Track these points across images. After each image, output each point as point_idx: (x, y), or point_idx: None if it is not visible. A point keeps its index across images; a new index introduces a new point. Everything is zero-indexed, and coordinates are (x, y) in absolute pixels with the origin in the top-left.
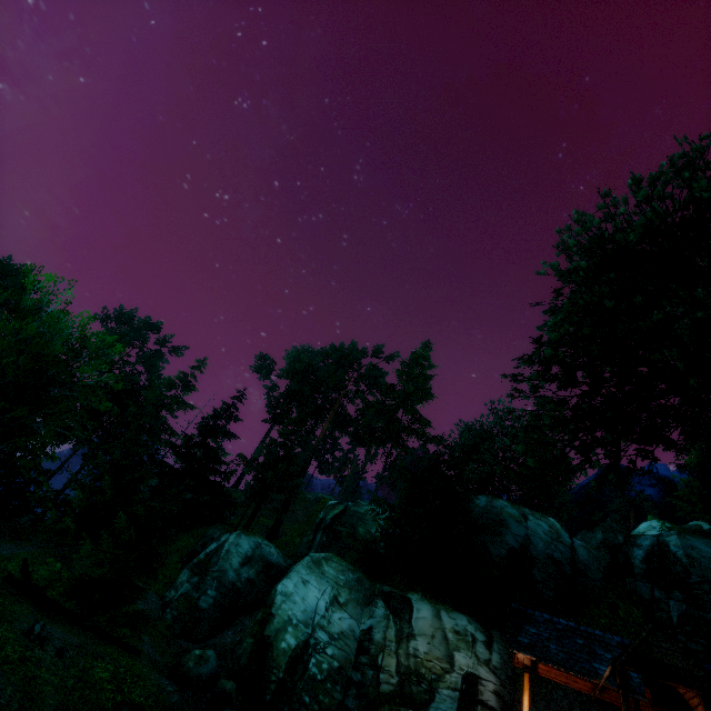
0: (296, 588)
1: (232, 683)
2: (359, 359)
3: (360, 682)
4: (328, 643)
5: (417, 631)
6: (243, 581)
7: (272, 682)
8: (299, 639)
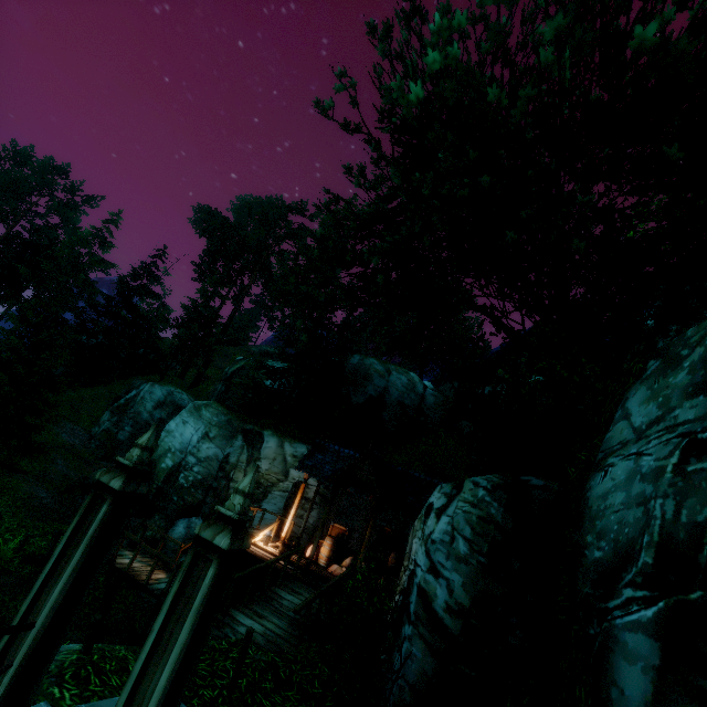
0: (177, 427)
1: None
2: (285, 216)
3: (216, 488)
4: (195, 464)
5: (263, 456)
6: (156, 420)
7: (154, 489)
8: (175, 461)
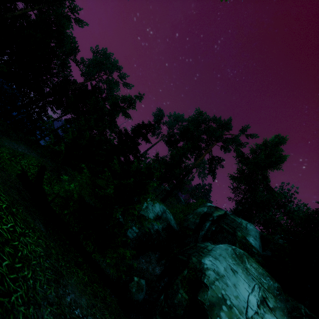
0: (226, 272)
1: None
2: (229, 129)
3: None
4: None
5: None
6: (154, 230)
7: None
8: None
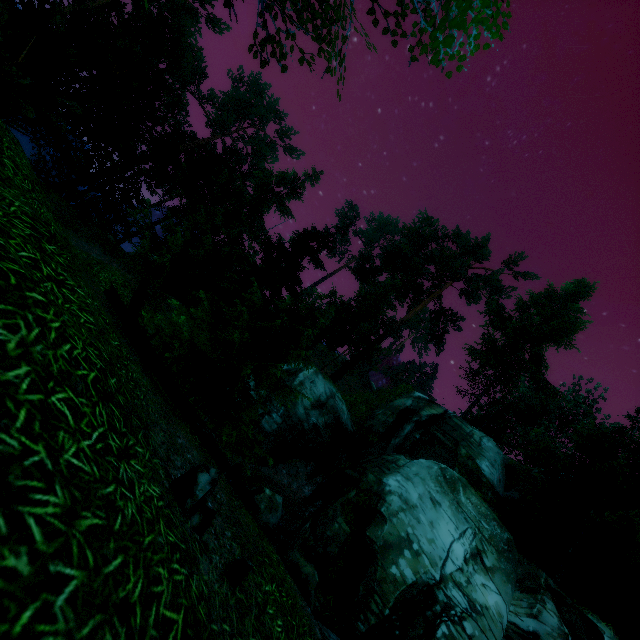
0: (421, 501)
1: (313, 570)
2: (482, 258)
3: None
4: (466, 615)
5: None
6: (310, 425)
7: (372, 612)
8: (420, 577)
